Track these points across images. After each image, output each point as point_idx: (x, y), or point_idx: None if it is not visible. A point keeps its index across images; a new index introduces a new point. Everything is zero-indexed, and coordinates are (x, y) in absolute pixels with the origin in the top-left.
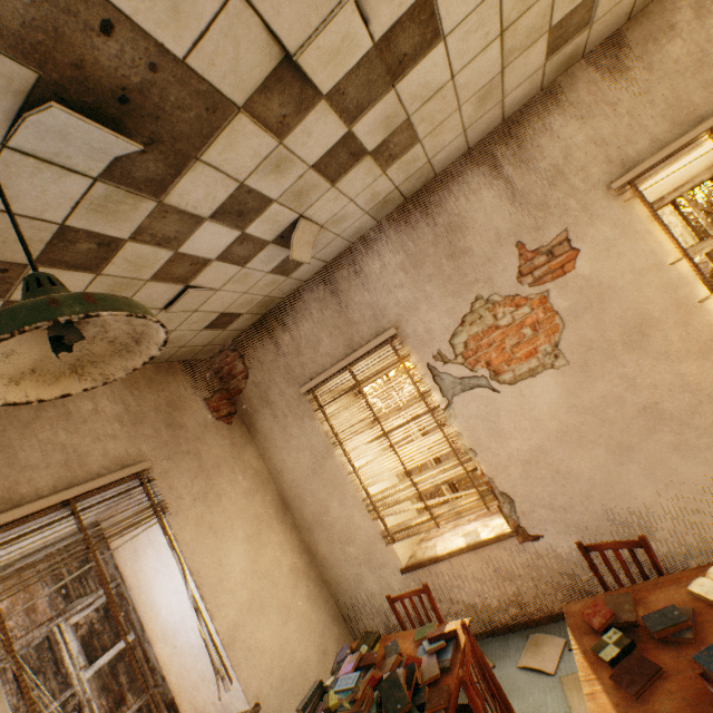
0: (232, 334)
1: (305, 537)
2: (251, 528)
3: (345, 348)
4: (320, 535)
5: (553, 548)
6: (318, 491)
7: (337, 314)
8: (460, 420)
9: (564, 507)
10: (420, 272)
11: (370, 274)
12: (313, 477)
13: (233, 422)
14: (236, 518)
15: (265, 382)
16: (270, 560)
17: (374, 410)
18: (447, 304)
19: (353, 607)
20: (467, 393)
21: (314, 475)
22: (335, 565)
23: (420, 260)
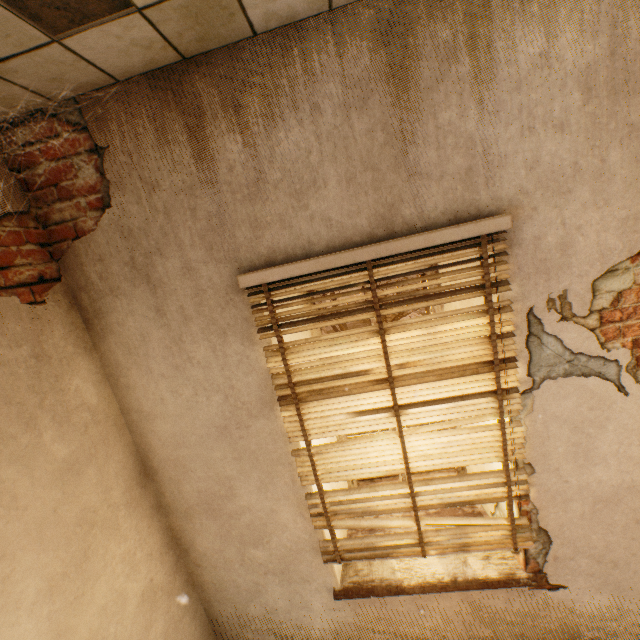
0: (76, 74)
1: (175, 523)
2: (63, 556)
3: (374, 221)
4: (205, 525)
5: (570, 602)
6: (220, 464)
7: (382, 135)
8: (536, 419)
9: (616, 562)
10: (619, 109)
11: (505, 64)
12: (218, 440)
13: (47, 302)
14: (24, 550)
15: (151, 234)
16: (101, 609)
17: (392, 364)
18: (632, 206)
19: (235, 619)
20: (572, 381)
21: (222, 437)
22: (222, 568)
23: (635, 78)
